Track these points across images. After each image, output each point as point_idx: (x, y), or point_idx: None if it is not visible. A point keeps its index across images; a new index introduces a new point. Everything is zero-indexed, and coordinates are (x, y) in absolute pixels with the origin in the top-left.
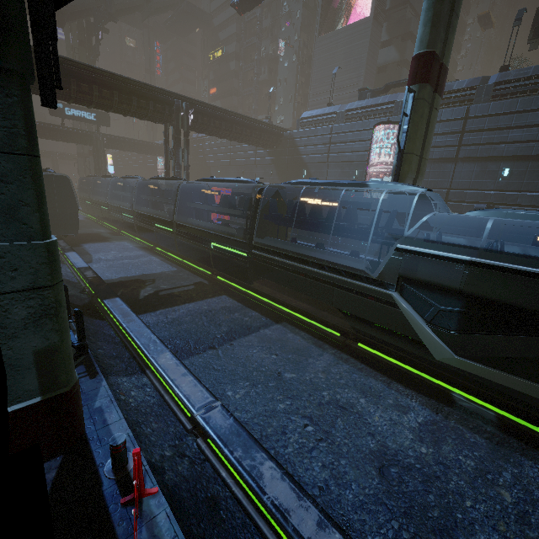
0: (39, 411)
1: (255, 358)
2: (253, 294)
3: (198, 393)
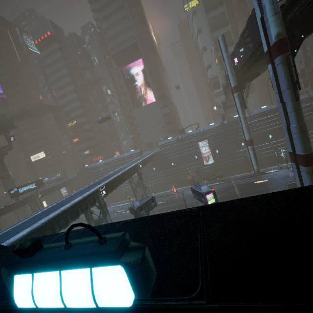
0: None
1: None
2: None
3: None
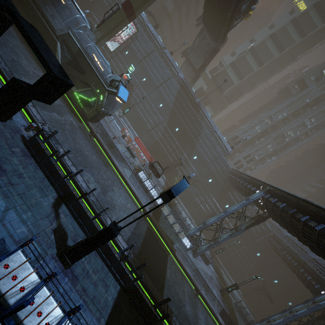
0: None
1: None
2: None
3: None
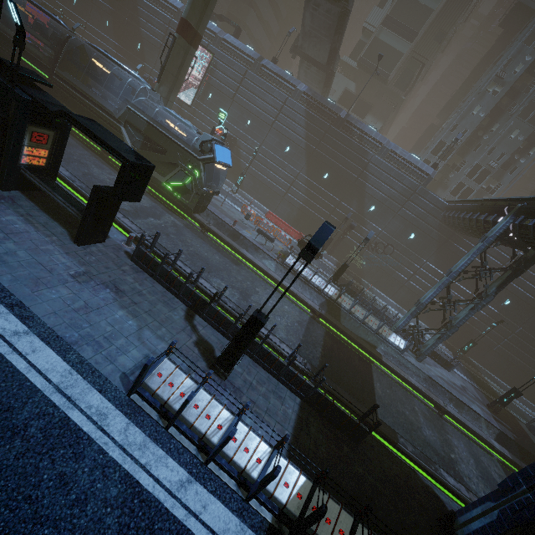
0: None
1: None
2: None
3: None
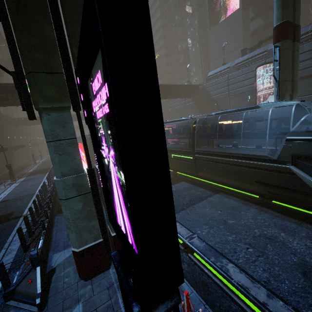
0: None
1: (208, 213)
2: (198, 179)
3: (183, 231)
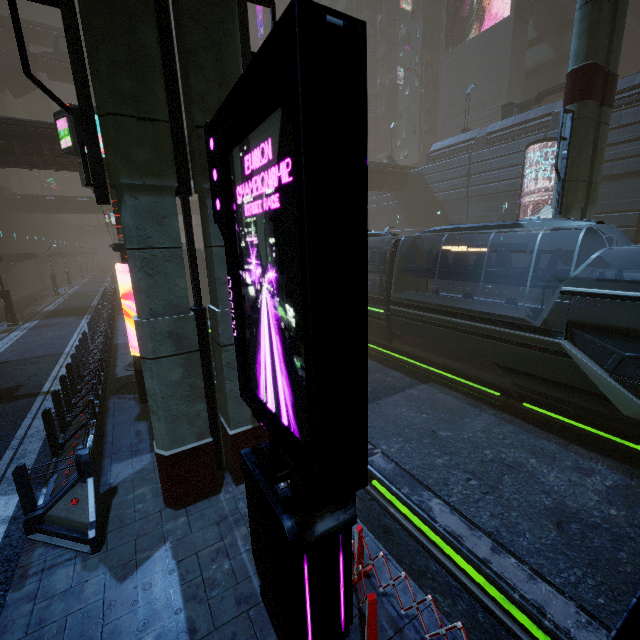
0: (251, 436)
1: (405, 416)
2: (392, 354)
3: None
